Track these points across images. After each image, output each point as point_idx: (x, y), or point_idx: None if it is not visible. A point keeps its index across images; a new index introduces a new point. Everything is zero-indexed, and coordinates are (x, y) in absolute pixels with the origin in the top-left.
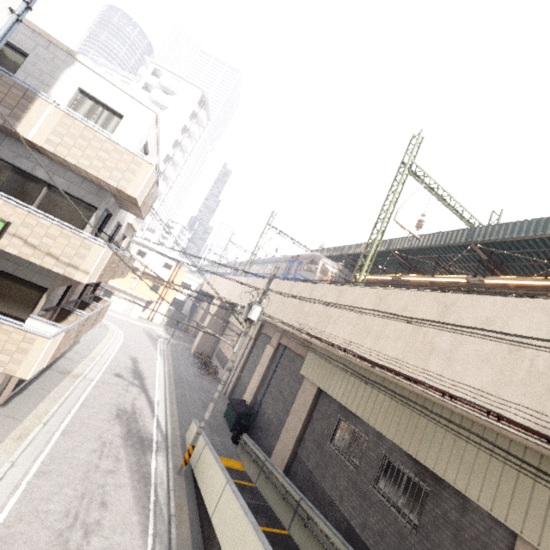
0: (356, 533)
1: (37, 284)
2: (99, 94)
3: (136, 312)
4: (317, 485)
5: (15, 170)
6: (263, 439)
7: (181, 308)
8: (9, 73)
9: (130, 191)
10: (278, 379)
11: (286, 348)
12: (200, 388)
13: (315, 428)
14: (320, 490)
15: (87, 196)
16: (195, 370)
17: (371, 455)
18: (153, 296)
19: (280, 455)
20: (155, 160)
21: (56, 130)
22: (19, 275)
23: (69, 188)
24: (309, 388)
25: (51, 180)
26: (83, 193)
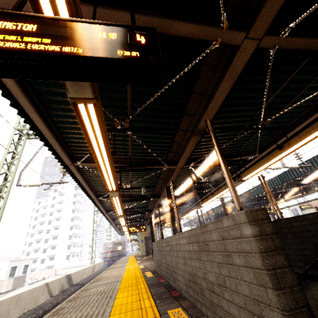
0: None
1: None
2: None
3: None
4: None
5: None
6: None
7: None
8: None
9: (2, 291)
10: None
11: None
12: None
13: None
14: None
15: None
16: None
17: None
18: None
19: None
20: (25, 261)
21: None
22: None
23: None
24: None
25: None
26: None
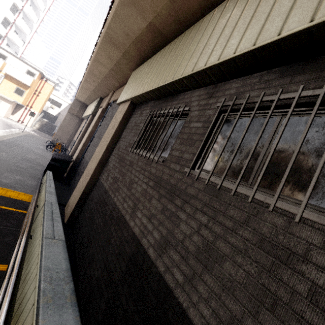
0: (148, 259)
1: None
2: None
3: (1, 110)
4: (108, 203)
5: None
6: (77, 181)
7: (54, 121)
8: None
9: None
10: (101, 128)
11: (113, 103)
12: (35, 153)
13: (121, 145)
14: (111, 207)
15: None
16: (42, 147)
17: (193, 126)
18: (18, 98)
19: (80, 185)
20: None
21: None
22: None
23: None
24: (122, 108)
25: None
26: None
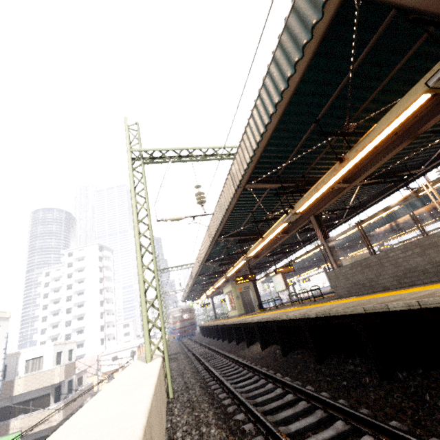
0: None
1: (44, 436)
2: (32, 356)
3: None
4: None
5: (20, 403)
6: None
7: None
8: (4, 380)
9: (55, 382)
10: None
11: None
12: None
13: None
14: None
15: (45, 392)
16: None
17: None
18: None
19: None
20: (69, 345)
21: (24, 384)
22: (37, 437)
23: (38, 395)
24: None
25: (31, 397)
26: (43, 392)
